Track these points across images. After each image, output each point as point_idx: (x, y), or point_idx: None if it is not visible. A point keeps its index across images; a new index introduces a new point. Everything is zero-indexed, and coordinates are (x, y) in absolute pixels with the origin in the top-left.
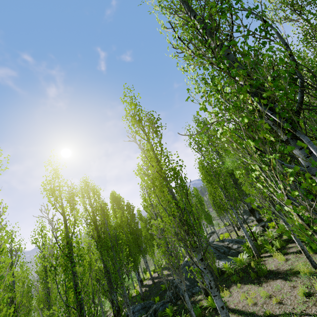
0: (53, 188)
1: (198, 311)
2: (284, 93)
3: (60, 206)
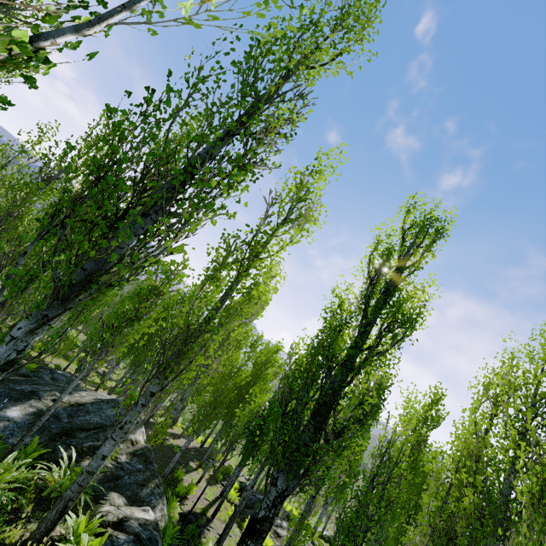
0: None
1: None
2: None
3: None
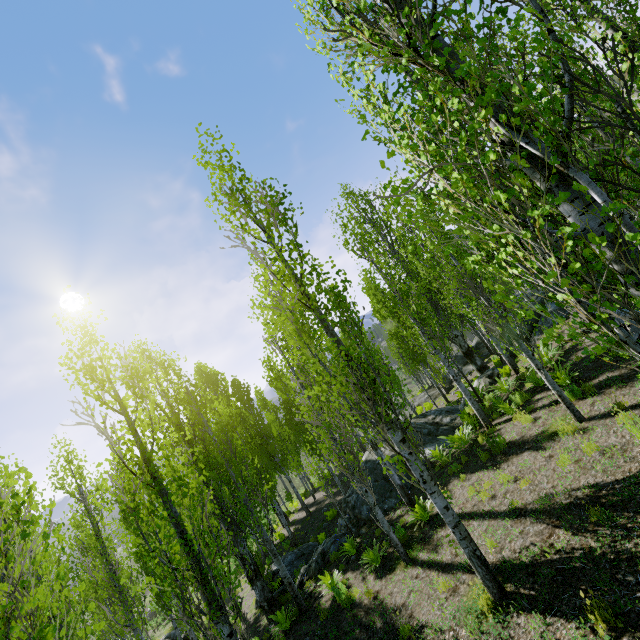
0: (89, 365)
1: (401, 532)
2: (547, 103)
3: (113, 397)
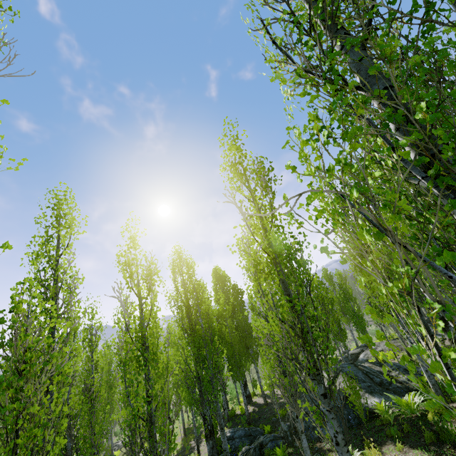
0: (128, 261)
1: None
2: (448, 137)
3: (135, 285)
